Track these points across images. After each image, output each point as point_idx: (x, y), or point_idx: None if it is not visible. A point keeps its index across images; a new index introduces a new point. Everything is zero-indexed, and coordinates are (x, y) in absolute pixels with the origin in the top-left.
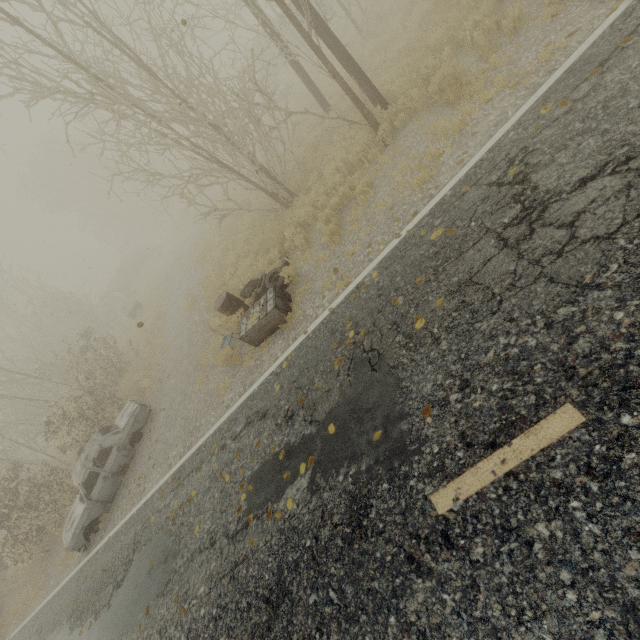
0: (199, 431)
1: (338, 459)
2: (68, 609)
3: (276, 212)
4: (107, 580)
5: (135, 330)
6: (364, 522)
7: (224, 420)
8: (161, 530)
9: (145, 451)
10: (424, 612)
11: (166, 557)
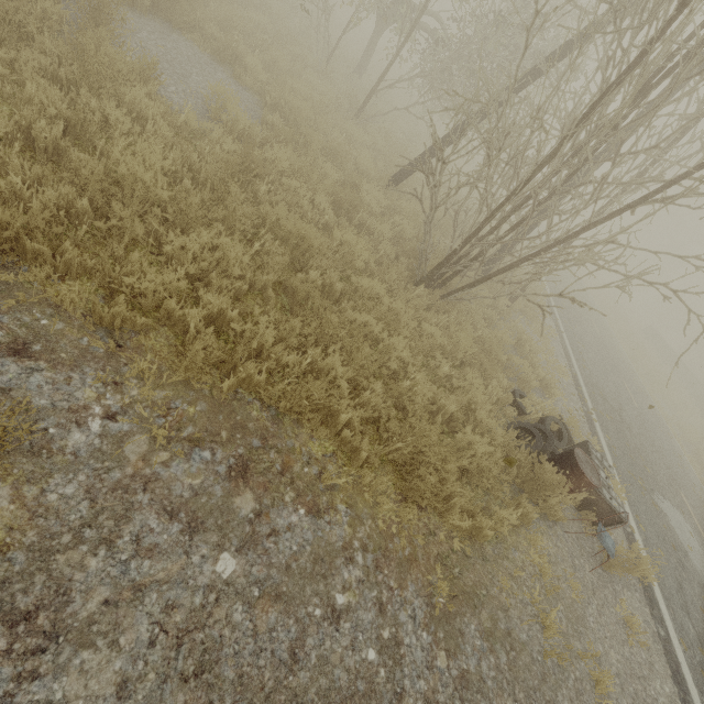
0: None
1: (702, 561)
2: None
3: (445, 299)
4: None
5: None
6: None
7: (682, 650)
8: None
9: None
10: None
11: None
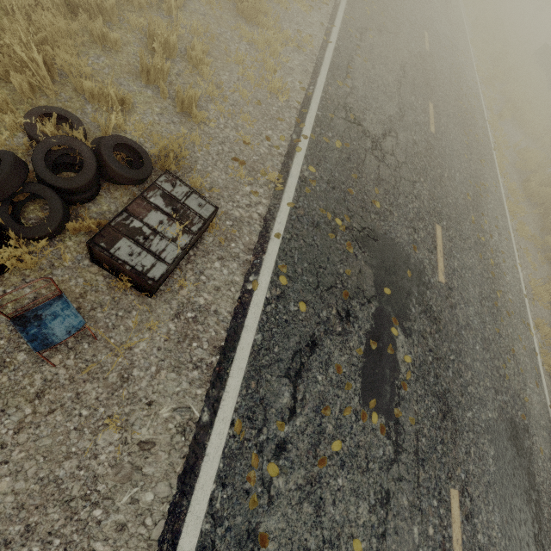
0: None
1: (405, 303)
2: None
3: None
4: None
5: None
6: (435, 315)
7: (228, 435)
8: None
9: None
10: (463, 317)
11: None
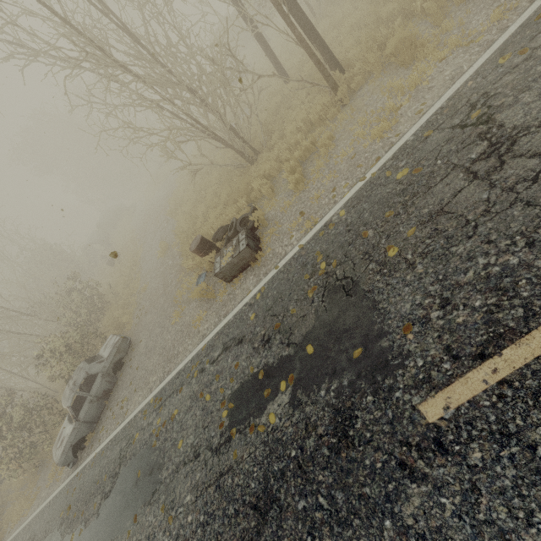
0: (177, 358)
1: (318, 376)
2: (59, 518)
3: (242, 168)
4: (95, 491)
5: (114, 275)
6: (350, 432)
7: (201, 347)
8: (145, 446)
9: (126, 377)
10: (422, 516)
11: (151, 469)
